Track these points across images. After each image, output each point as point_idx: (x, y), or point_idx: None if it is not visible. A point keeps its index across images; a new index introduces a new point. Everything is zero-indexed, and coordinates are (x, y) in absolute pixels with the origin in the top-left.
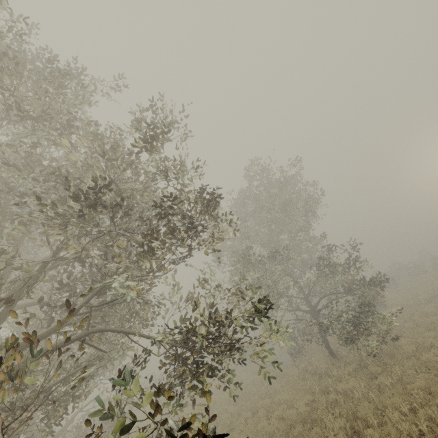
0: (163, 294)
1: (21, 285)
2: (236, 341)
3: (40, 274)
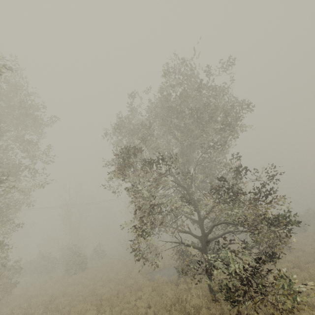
0: None
1: None
2: None
3: None
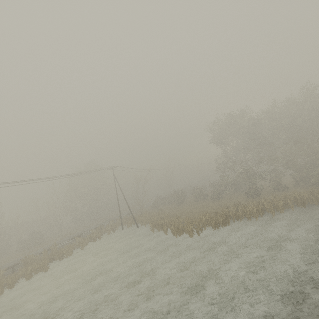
0: None
1: None
2: None
3: None
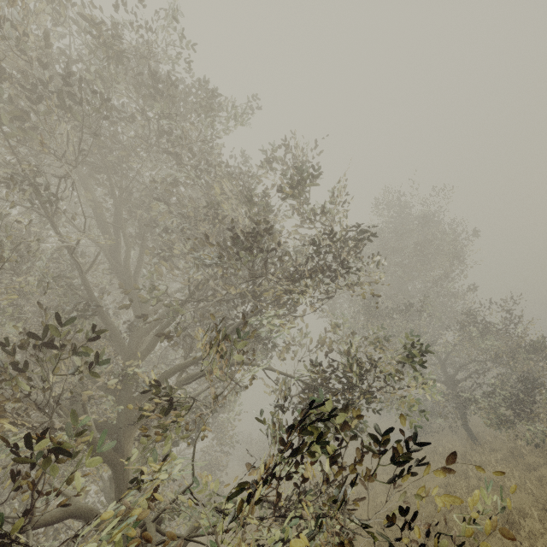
0: (289, 338)
1: (163, 314)
2: (372, 397)
3: (183, 304)
